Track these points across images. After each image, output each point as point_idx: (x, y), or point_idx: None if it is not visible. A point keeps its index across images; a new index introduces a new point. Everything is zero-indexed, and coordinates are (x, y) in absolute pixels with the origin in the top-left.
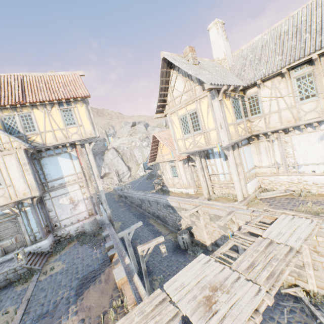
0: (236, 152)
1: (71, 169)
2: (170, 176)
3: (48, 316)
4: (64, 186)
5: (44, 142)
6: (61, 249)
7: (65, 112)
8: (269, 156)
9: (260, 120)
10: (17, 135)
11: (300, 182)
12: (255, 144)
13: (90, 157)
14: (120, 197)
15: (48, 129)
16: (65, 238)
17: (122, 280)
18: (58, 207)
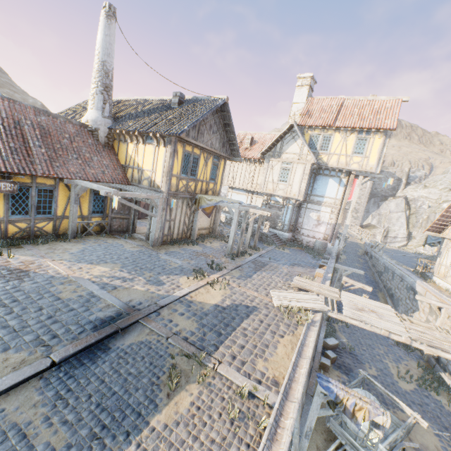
0: None
1: (333, 193)
2: (447, 263)
3: (275, 260)
4: (320, 204)
5: (327, 162)
6: (291, 245)
7: (359, 141)
8: None
9: None
10: (313, 151)
11: None
12: None
13: (356, 190)
14: (364, 253)
15: (337, 152)
16: (297, 242)
17: (319, 274)
18: (306, 218)
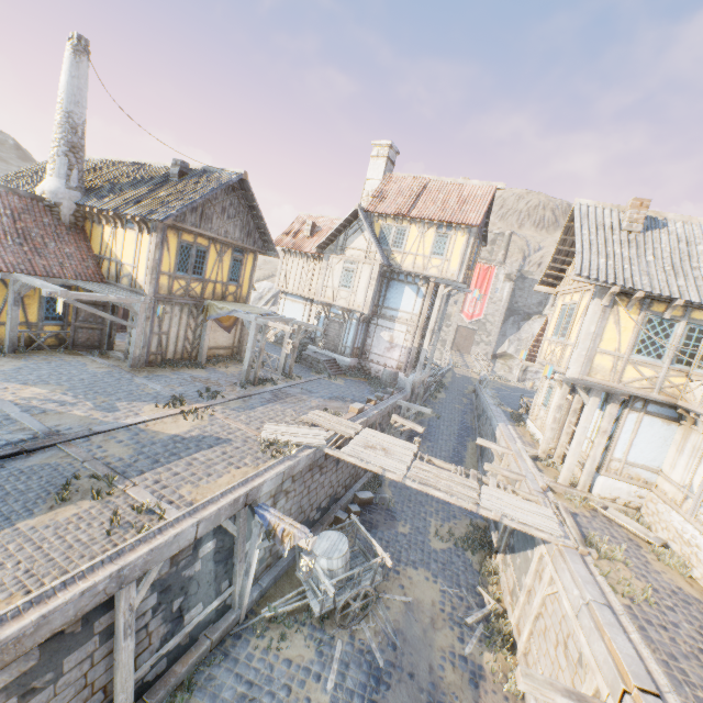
0: (609, 409)
1: (410, 306)
2: (540, 402)
3: (309, 392)
4: (393, 320)
5: (401, 264)
6: (353, 376)
7: (440, 238)
8: (688, 466)
9: (702, 385)
10: (385, 247)
11: (690, 543)
12: (685, 430)
13: (437, 303)
14: (473, 391)
15: (413, 251)
16: (365, 371)
17: (354, 410)
18: (377, 338)
